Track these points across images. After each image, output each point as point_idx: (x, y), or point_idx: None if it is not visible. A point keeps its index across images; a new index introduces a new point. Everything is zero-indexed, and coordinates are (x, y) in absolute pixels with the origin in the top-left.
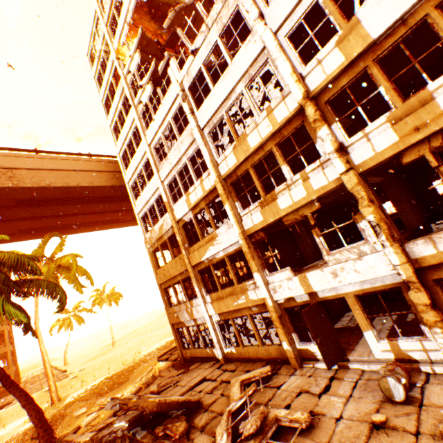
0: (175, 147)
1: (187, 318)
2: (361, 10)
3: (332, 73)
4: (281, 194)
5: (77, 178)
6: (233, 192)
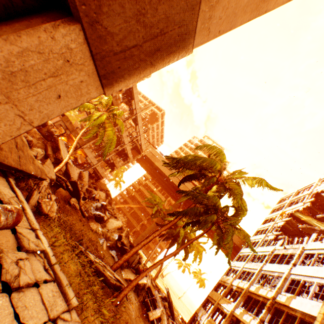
0: (255, 263)
1: (199, 315)
2: (298, 296)
3: (280, 300)
4: (247, 314)
5: None
6: (245, 298)
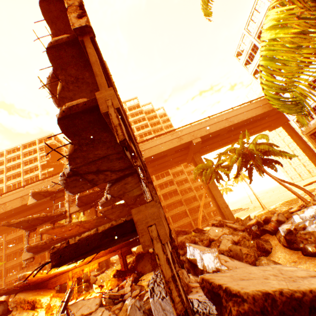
0: None
1: None
2: None
3: None
4: None
5: (249, 114)
6: None
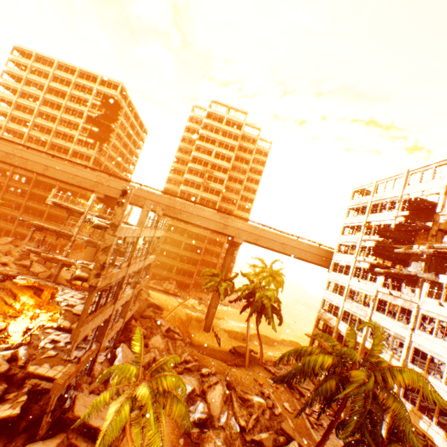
0: (357, 305)
1: None
2: (430, 376)
3: None
4: None
5: (307, 255)
6: (363, 354)
